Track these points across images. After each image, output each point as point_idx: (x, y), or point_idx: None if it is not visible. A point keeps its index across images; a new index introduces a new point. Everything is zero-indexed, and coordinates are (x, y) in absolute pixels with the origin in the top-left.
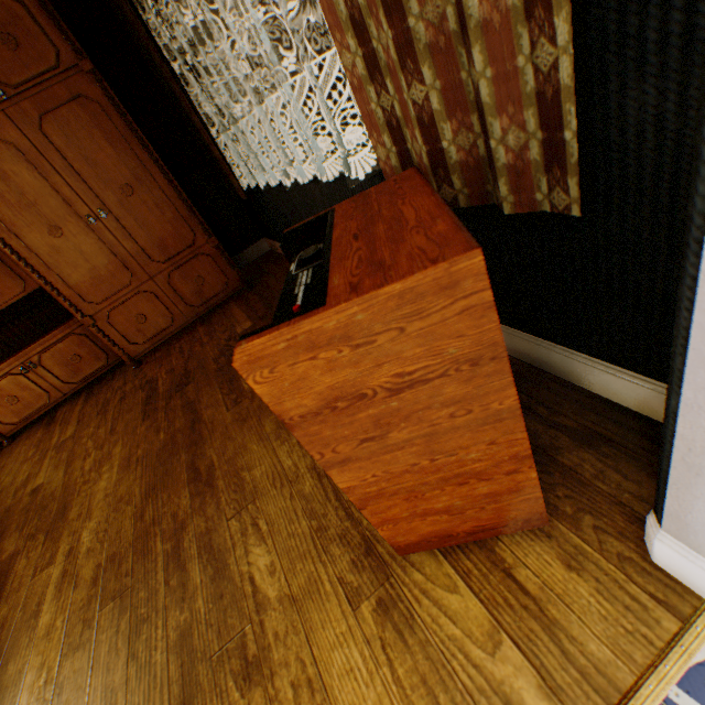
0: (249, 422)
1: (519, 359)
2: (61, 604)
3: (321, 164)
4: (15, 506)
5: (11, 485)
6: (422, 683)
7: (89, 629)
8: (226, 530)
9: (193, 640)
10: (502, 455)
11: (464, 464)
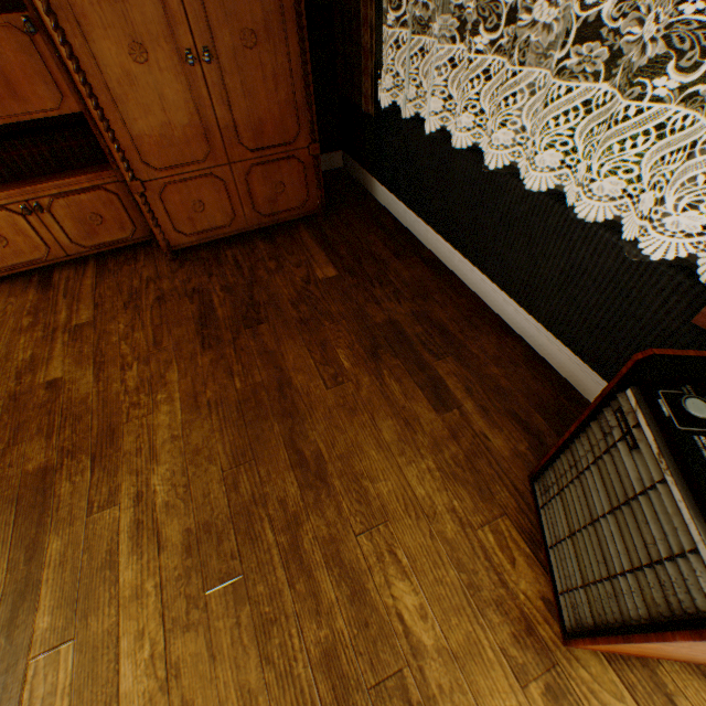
0: (359, 416)
1: None
2: (144, 563)
3: (533, 159)
4: (25, 396)
5: (6, 360)
6: None
7: (197, 609)
8: (356, 546)
9: (341, 664)
10: None
11: None
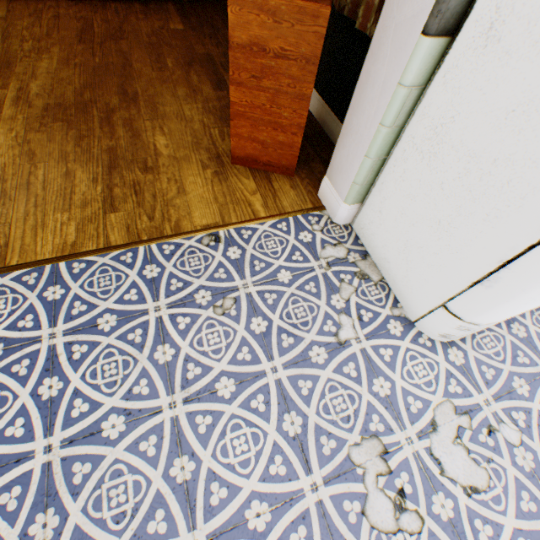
0: (168, 85)
1: (324, 130)
2: (19, 110)
3: None
4: None
5: None
6: (223, 194)
7: (46, 128)
8: (143, 124)
9: (117, 153)
10: (295, 122)
11: (281, 118)
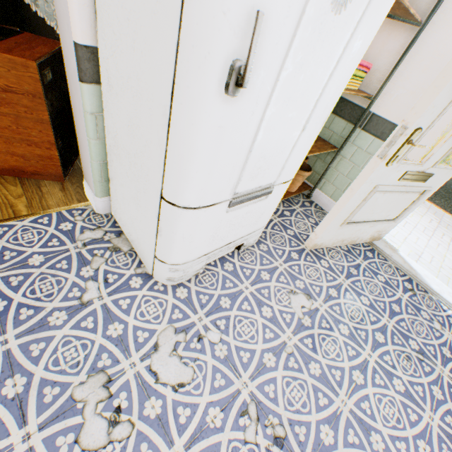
0: None
1: None
2: None
3: None
4: None
5: None
6: None
7: None
8: None
9: None
10: (46, 139)
11: (31, 136)
